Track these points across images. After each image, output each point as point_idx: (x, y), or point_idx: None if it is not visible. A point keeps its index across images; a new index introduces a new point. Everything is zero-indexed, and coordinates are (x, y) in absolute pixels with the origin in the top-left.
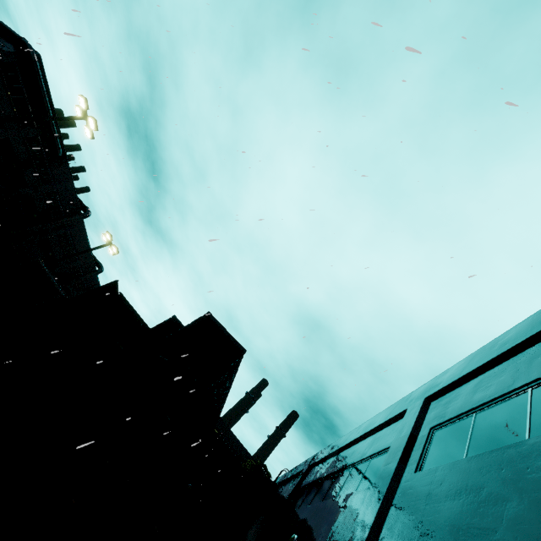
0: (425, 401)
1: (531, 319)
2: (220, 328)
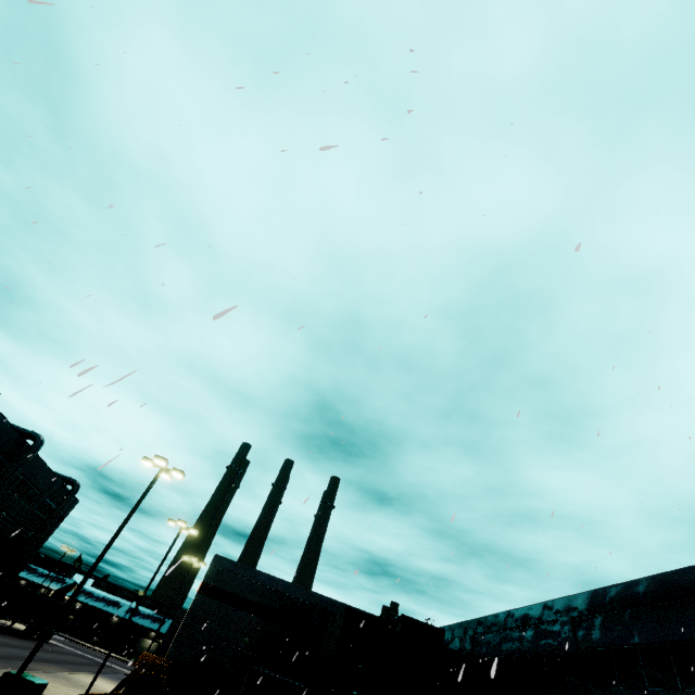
0: (571, 620)
1: (621, 587)
2: (418, 623)
